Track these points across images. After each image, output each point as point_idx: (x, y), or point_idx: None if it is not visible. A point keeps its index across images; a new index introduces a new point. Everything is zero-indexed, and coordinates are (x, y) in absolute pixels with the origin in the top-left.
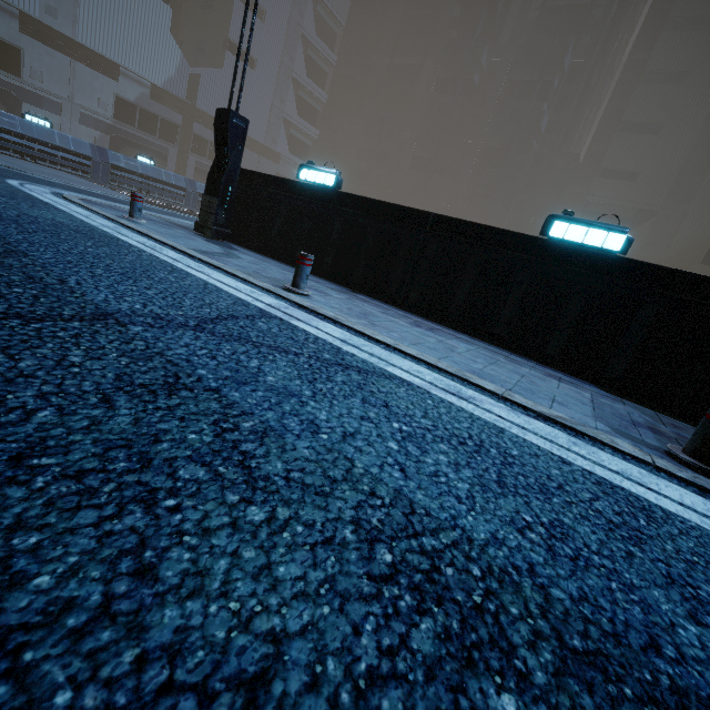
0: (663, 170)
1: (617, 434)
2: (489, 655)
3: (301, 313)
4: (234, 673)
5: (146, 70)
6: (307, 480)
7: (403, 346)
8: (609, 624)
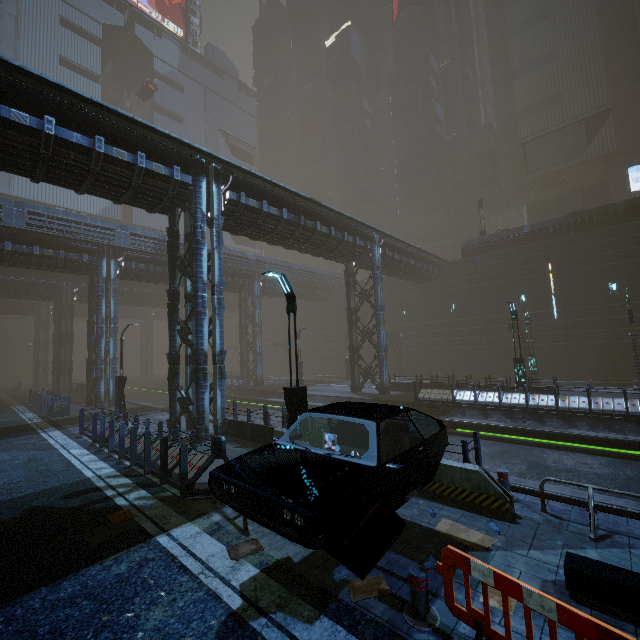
0: (586, 76)
1: None
2: None
3: None
4: None
5: (81, 206)
6: None
7: None
8: None
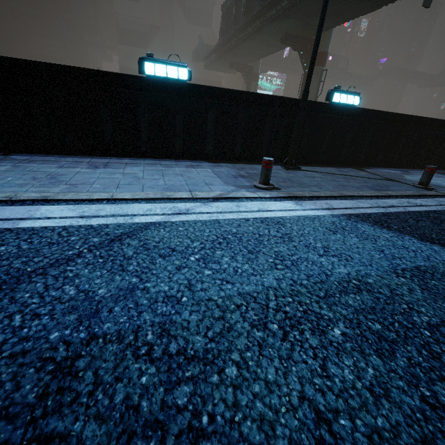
0: None
1: (238, 188)
2: (321, 323)
3: (10, 210)
4: (314, 423)
5: None
6: (217, 330)
7: (117, 195)
8: (318, 279)
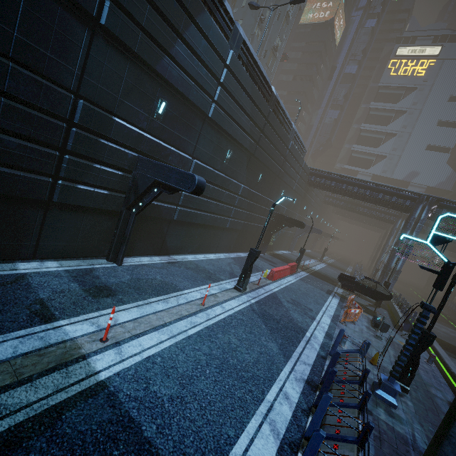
0: None
1: None
2: None
3: None
4: None
5: (425, 181)
6: None
7: None
8: None
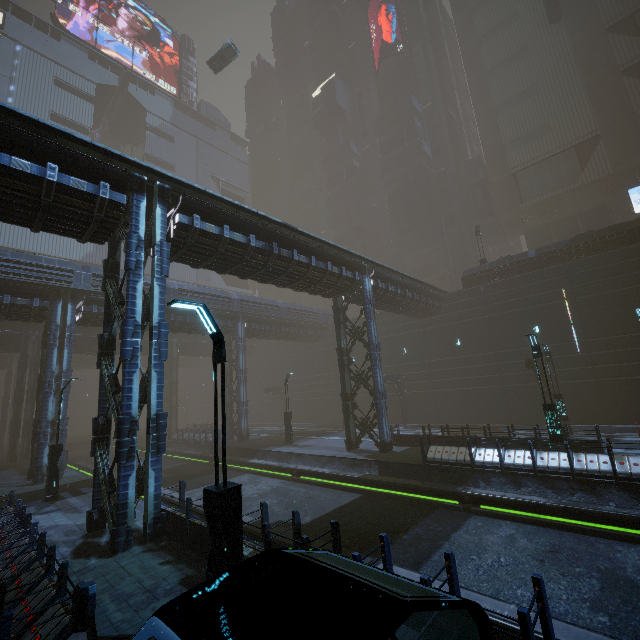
0: (570, 106)
1: None
2: None
3: None
4: None
5: (64, 252)
6: None
7: None
8: None
